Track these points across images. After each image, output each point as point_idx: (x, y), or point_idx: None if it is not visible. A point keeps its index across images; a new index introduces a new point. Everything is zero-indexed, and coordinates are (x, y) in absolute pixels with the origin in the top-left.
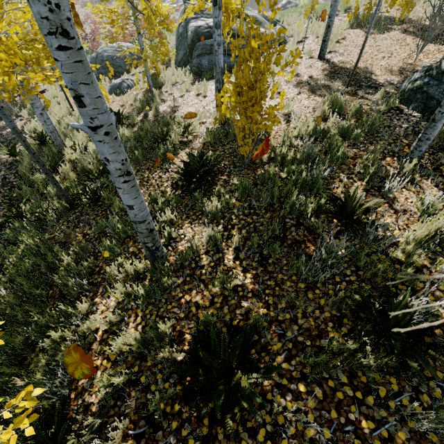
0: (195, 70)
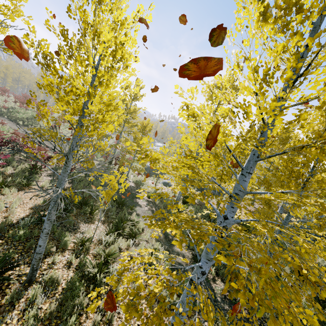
0: (200, 190)
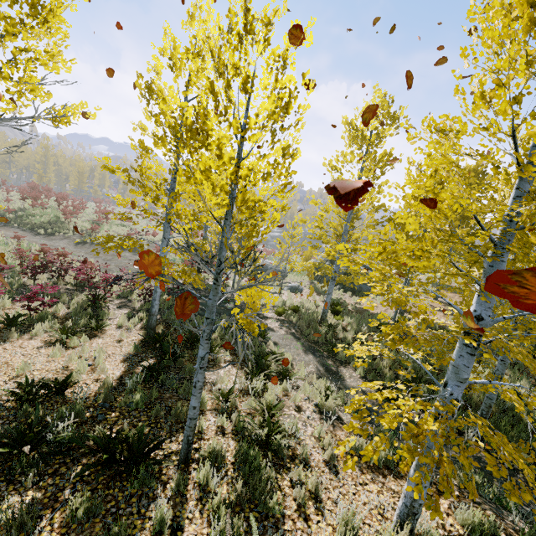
0: (349, 289)
